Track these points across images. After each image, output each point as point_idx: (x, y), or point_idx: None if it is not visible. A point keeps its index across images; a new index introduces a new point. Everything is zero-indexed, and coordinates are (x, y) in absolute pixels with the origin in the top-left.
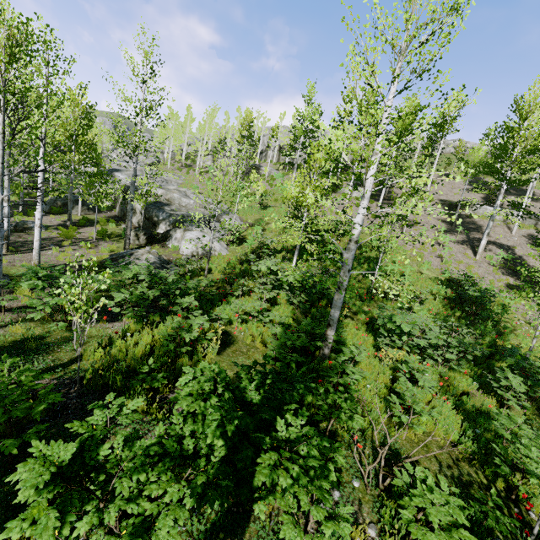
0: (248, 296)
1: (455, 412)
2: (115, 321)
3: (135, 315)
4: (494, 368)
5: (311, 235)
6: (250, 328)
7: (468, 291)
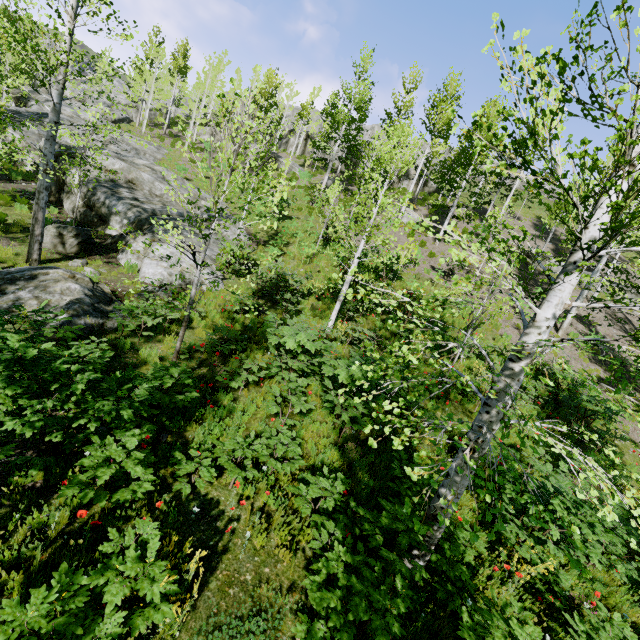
0: (255, 386)
1: None
2: None
3: None
4: None
5: (450, 342)
6: (260, 488)
7: (586, 402)
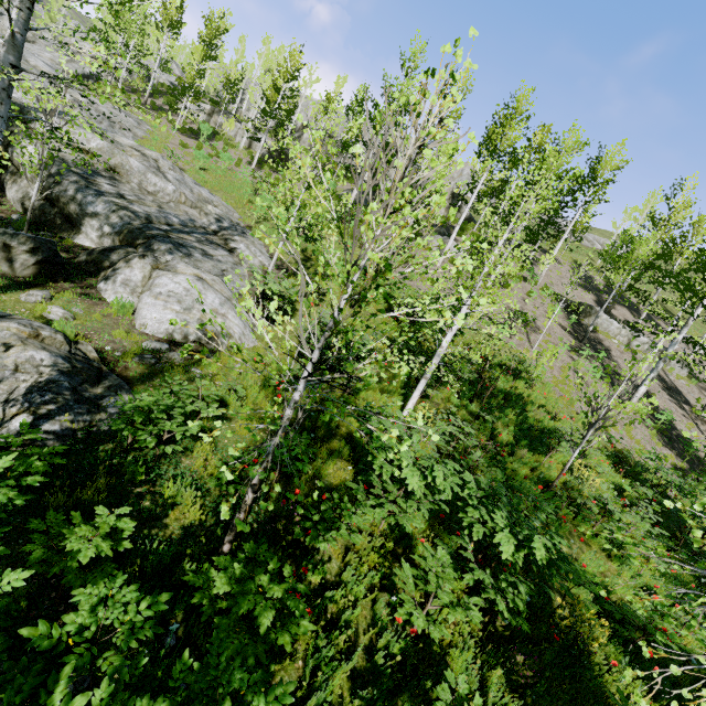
0: None
1: None
2: None
3: None
4: None
5: None
6: None
7: None
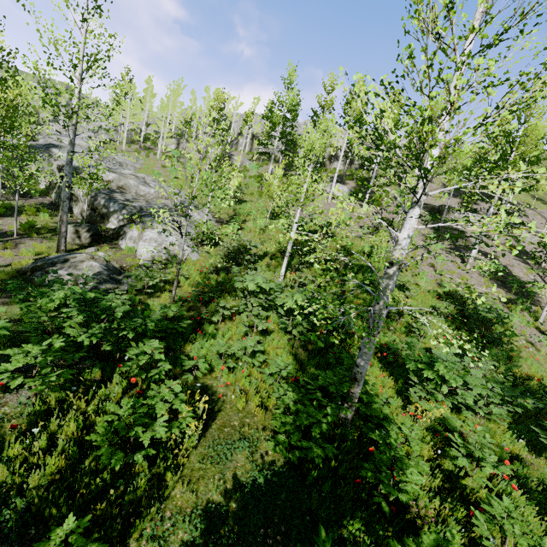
0: (229, 320)
1: (524, 500)
2: (21, 387)
3: (58, 374)
4: (546, 423)
5: (342, 257)
6: (239, 378)
7: (481, 312)
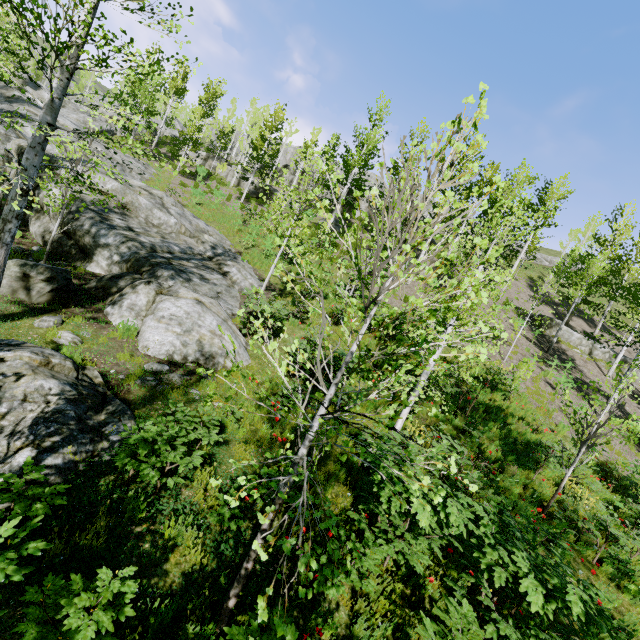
0: None
1: None
2: None
3: None
4: None
5: None
6: None
7: None
